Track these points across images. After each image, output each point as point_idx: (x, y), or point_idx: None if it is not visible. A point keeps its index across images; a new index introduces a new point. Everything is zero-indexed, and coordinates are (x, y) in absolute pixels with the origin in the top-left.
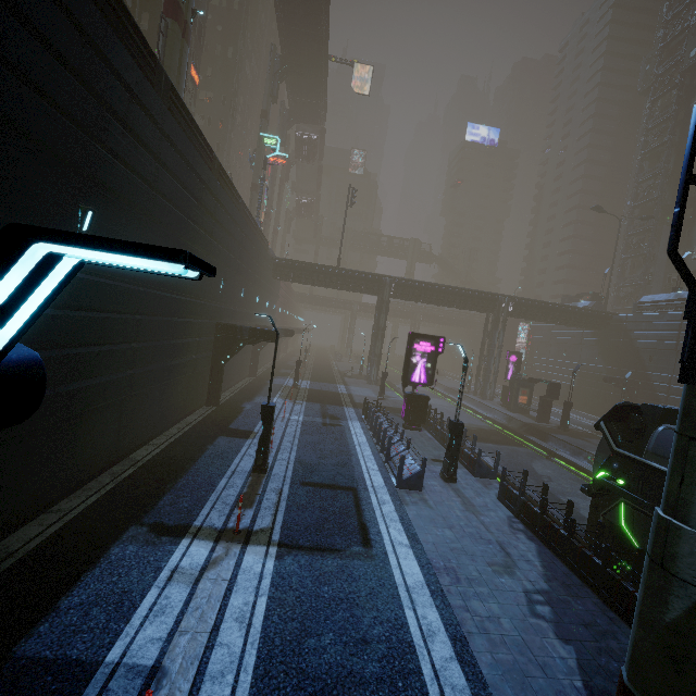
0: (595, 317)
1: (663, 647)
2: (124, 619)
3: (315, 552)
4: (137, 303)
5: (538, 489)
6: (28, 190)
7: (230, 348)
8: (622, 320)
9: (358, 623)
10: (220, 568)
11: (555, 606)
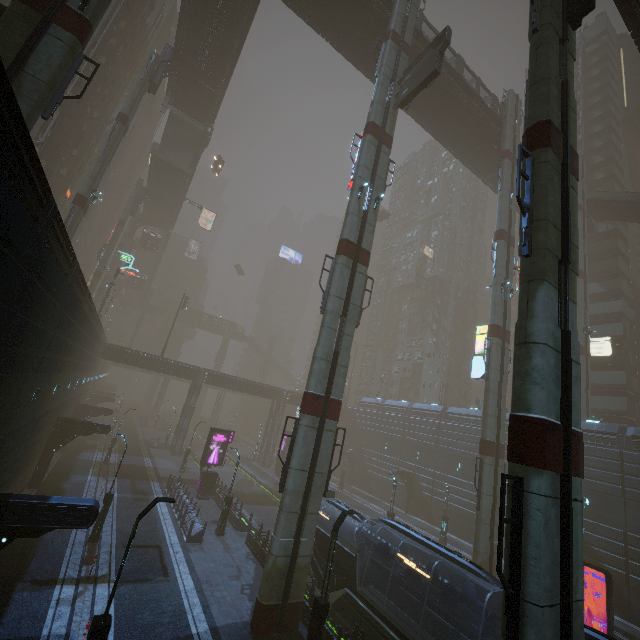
0: None
1: (266, 578)
2: (42, 621)
3: (137, 582)
4: (33, 429)
5: None
6: (26, 395)
7: (65, 438)
8: (352, 411)
9: (161, 607)
10: (85, 595)
11: (253, 589)
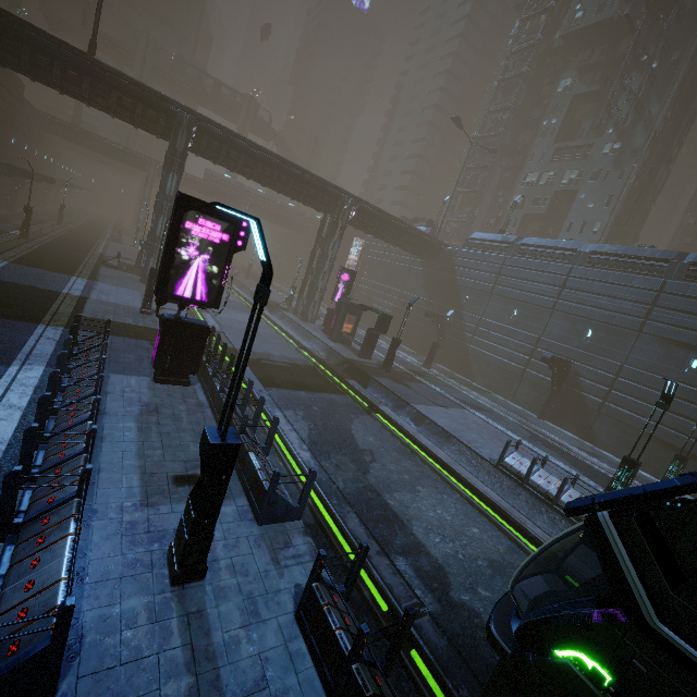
0: (430, 245)
1: None
2: None
3: None
4: None
5: (360, 487)
6: None
7: None
8: (452, 253)
9: None
10: None
11: None
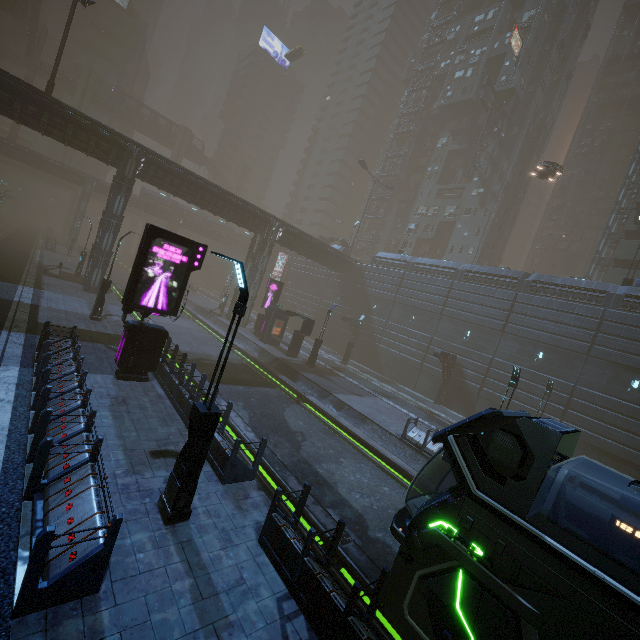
0: (344, 261)
1: None
2: None
3: None
4: None
5: (295, 460)
6: None
7: None
8: (362, 268)
9: None
10: None
11: None
